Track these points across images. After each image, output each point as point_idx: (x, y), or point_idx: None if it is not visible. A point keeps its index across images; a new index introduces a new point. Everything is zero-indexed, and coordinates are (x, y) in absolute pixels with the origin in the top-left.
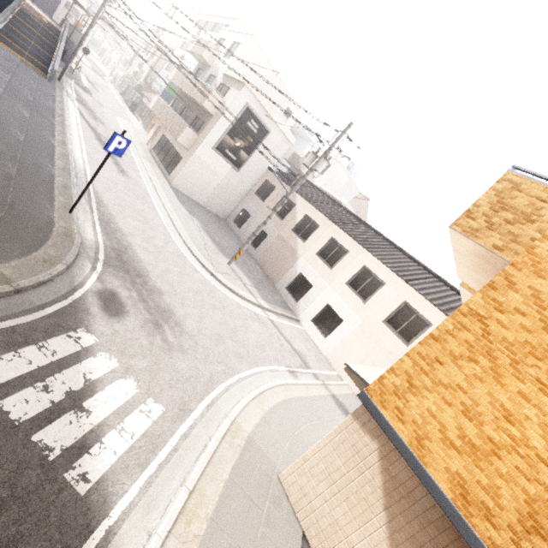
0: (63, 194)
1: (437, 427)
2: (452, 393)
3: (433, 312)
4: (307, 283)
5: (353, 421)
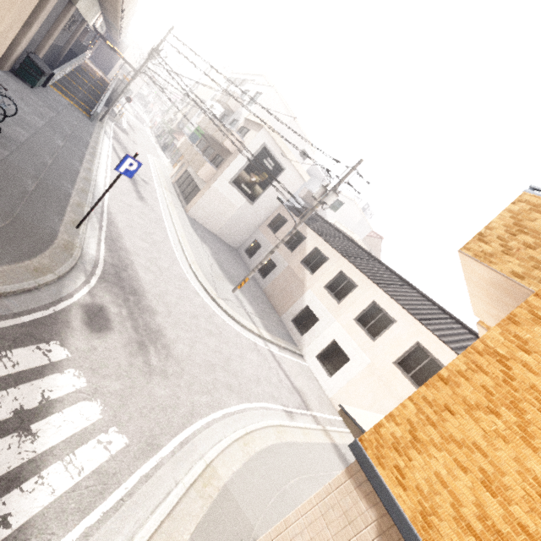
0: (75, 212)
1: (448, 500)
2: (467, 454)
3: (450, 356)
4: (314, 317)
5: (346, 479)
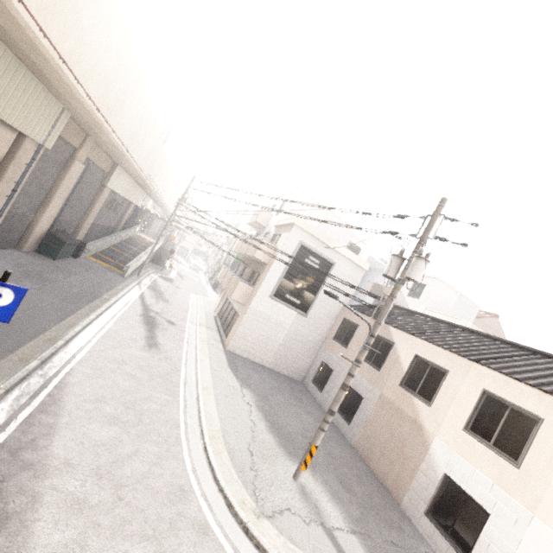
0: None
1: None
2: None
3: None
4: (472, 503)
5: None
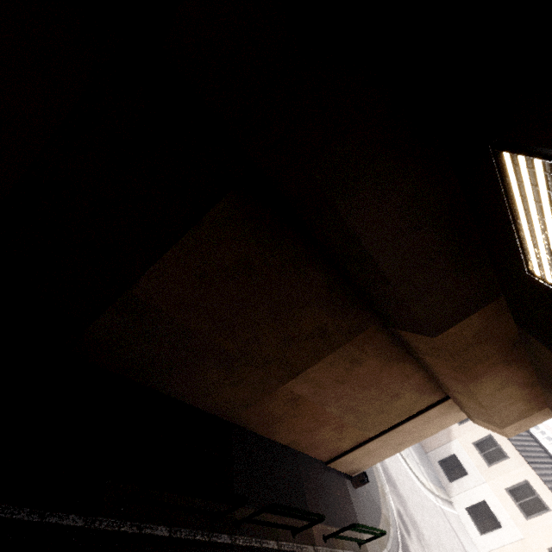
0: None
1: None
2: None
3: None
4: (461, 468)
5: None
